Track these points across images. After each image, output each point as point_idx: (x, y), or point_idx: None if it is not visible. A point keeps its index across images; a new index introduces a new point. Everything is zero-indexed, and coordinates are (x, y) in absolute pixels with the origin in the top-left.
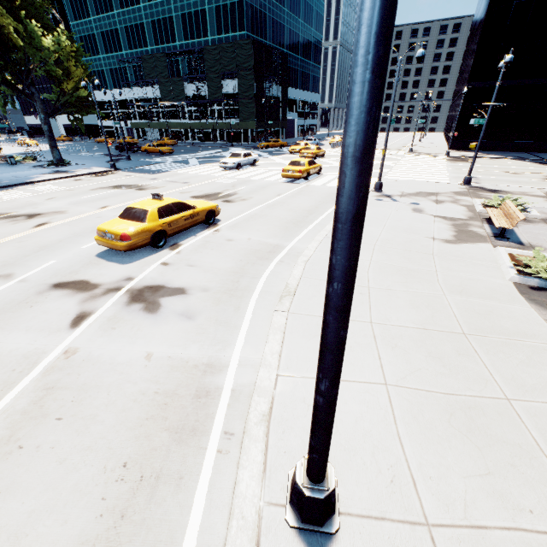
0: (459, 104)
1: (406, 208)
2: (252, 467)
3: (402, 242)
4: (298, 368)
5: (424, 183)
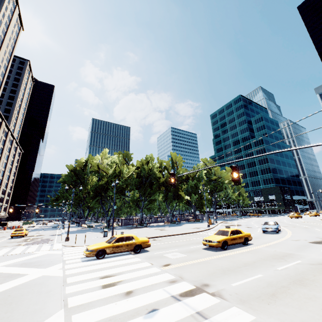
0: None
1: None
2: (321, 219)
3: None
4: None
5: None
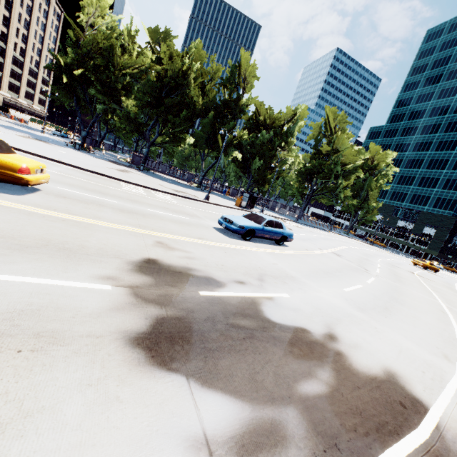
0: None
1: None
2: None
3: None
4: None
5: None
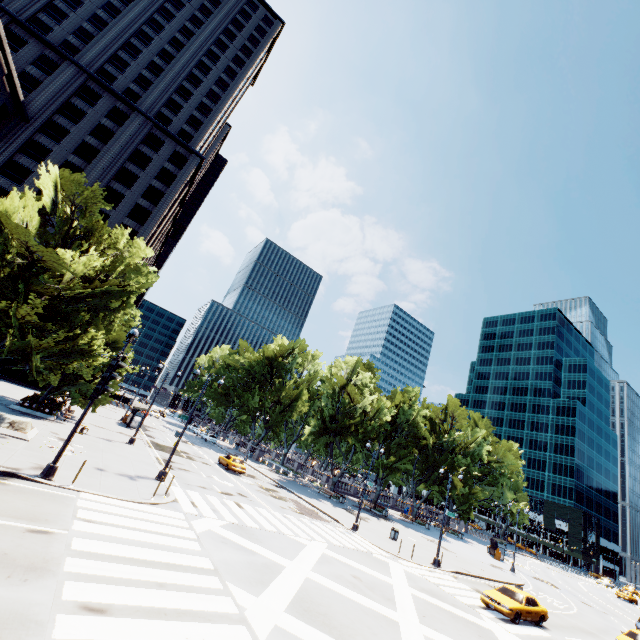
0: None
1: None
2: None
3: None
4: None
5: None
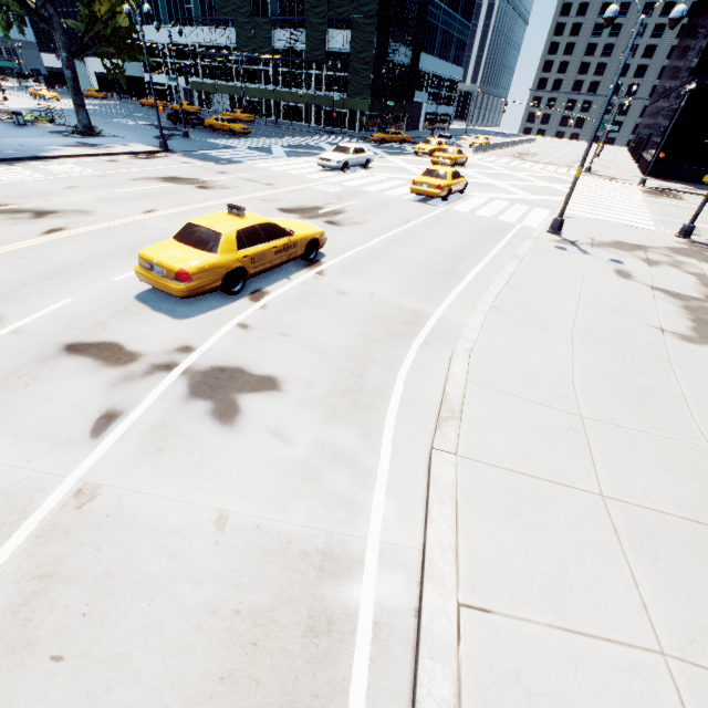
0: (669, 107)
1: (605, 267)
2: None
3: (614, 331)
4: (494, 592)
5: (619, 226)
